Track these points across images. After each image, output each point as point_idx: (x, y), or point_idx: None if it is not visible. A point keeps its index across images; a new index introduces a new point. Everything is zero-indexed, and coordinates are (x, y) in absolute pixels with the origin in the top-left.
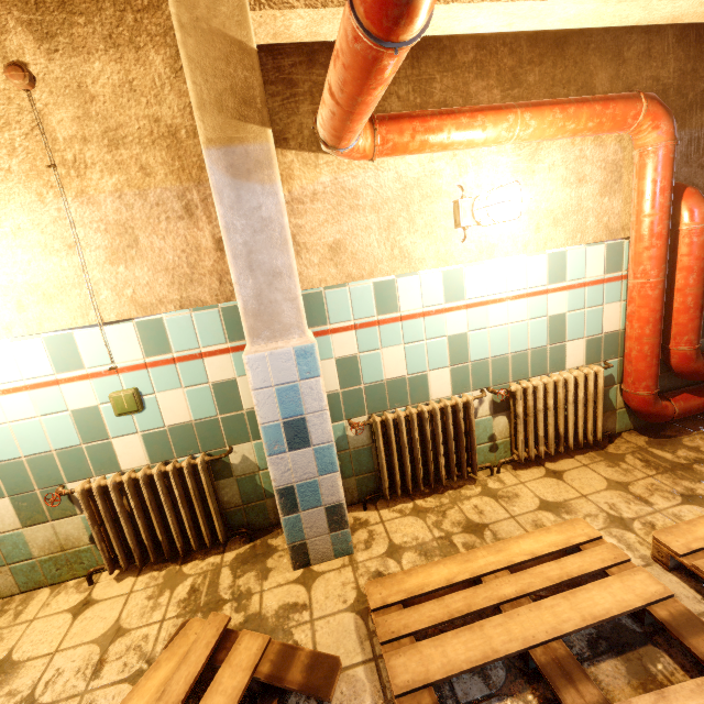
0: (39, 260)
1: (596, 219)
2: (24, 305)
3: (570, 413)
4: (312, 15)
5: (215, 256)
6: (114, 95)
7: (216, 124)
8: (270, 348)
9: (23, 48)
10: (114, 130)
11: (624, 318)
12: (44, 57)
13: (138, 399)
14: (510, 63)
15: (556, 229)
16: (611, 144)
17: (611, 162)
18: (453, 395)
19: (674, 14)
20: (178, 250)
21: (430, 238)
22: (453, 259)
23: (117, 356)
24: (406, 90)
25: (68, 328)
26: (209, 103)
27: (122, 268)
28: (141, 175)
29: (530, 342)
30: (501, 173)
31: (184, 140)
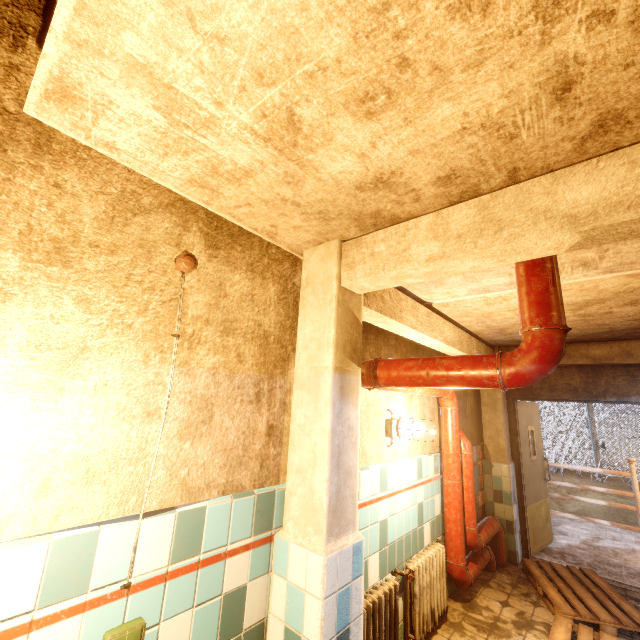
0: (106, 424)
1: (429, 439)
2: (51, 485)
3: (435, 587)
4: (374, 314)
5: (263, 440)
6: (240, 298)
7: (340, 358)
8: (339, 545)
9: (194, 245)
10: (231, 321)
11: (441, 505)
12: (206, 257)
13: (143, 639)
14: (404, 350)
15: (418, 443)
16: (431, 399)
17: (431, 408)
18: (379, 580)
19: (453, 354)
20: (240, 431)
21: (375, 441)
22: (383, 458)
23: (137, 565)
24: (372, 350)
25: (92, 522)
26: (340, 345)
27: (188, 444)
28: (236, 360)
29: (411, 525)
30: (401, 405)
31: (271, 343)
